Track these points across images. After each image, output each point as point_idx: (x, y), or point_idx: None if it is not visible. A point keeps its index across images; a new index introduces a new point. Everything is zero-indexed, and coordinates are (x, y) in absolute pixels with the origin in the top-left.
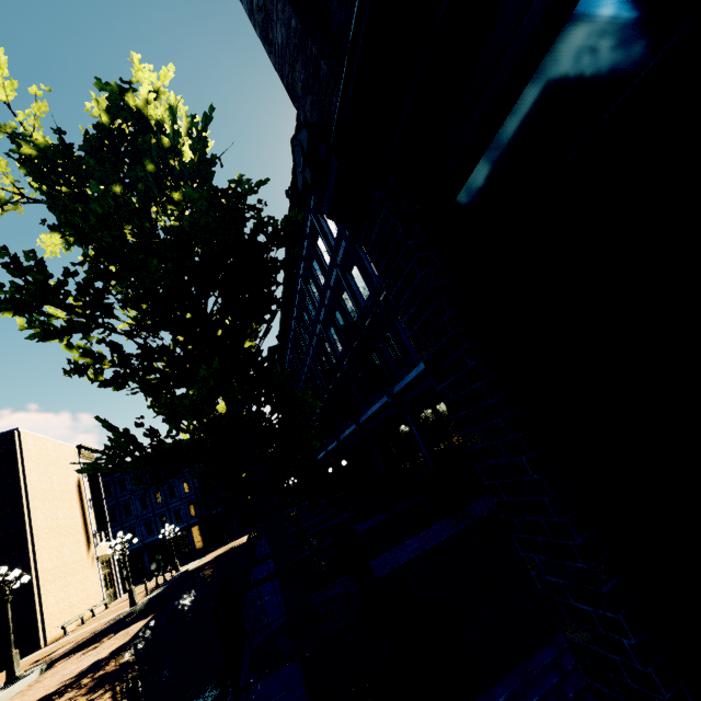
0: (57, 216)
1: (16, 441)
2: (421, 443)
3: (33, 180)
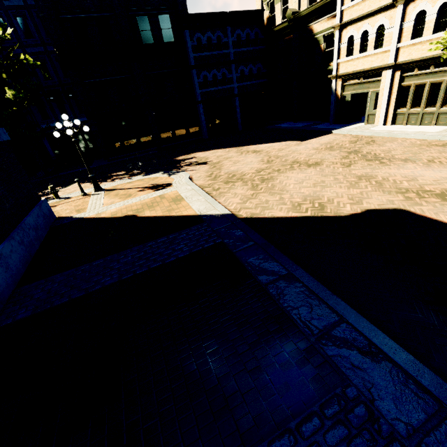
0: None
1: None
2: None
3: None
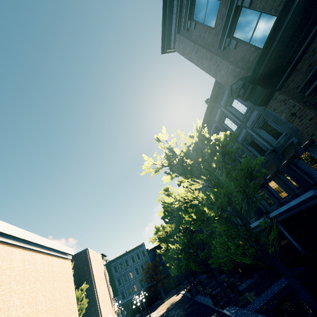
0: (173, 170)
1: (87, 254)
2: (291, 239)
3: (167, 160)
